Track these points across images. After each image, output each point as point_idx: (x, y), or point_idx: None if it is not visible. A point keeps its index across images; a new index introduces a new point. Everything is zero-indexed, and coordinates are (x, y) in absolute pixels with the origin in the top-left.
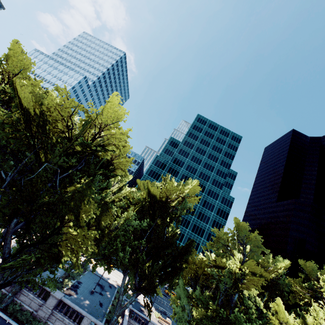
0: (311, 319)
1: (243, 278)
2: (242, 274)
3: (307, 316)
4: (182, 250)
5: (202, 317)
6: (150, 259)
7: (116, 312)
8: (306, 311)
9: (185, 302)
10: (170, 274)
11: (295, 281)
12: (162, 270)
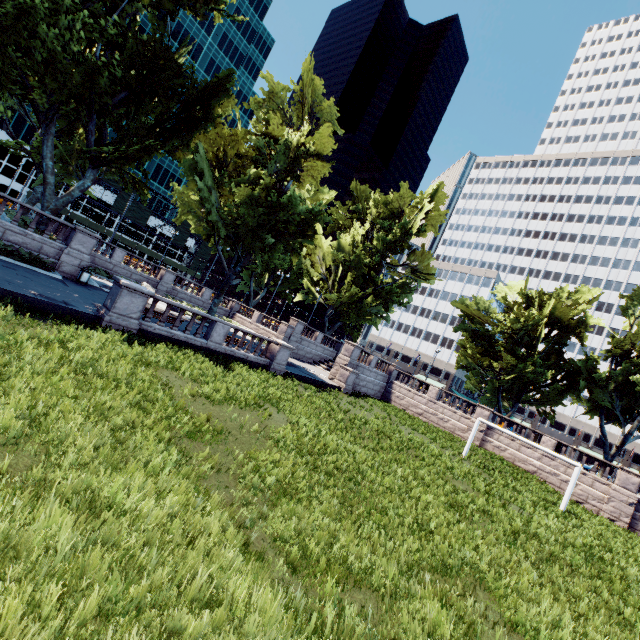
0: (348, 239)
1: (306, 158)
2: (306, 153)
3: (346, 237)
4: (206, 90)
5: (243, 201)
6: (120, 107)
7: (45, 204)
8: (345, 234)
9: (211, 185)
10: (184, 128)
11: (340, 209)
12: (159, 125)
